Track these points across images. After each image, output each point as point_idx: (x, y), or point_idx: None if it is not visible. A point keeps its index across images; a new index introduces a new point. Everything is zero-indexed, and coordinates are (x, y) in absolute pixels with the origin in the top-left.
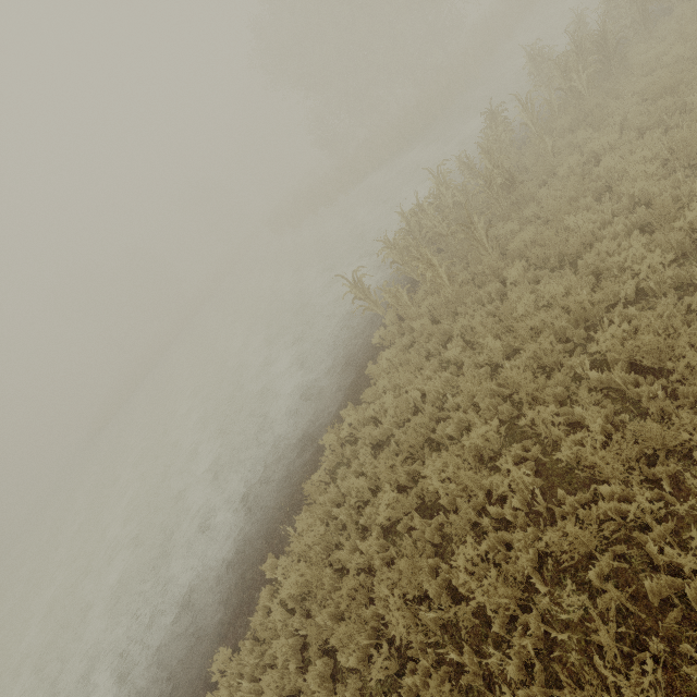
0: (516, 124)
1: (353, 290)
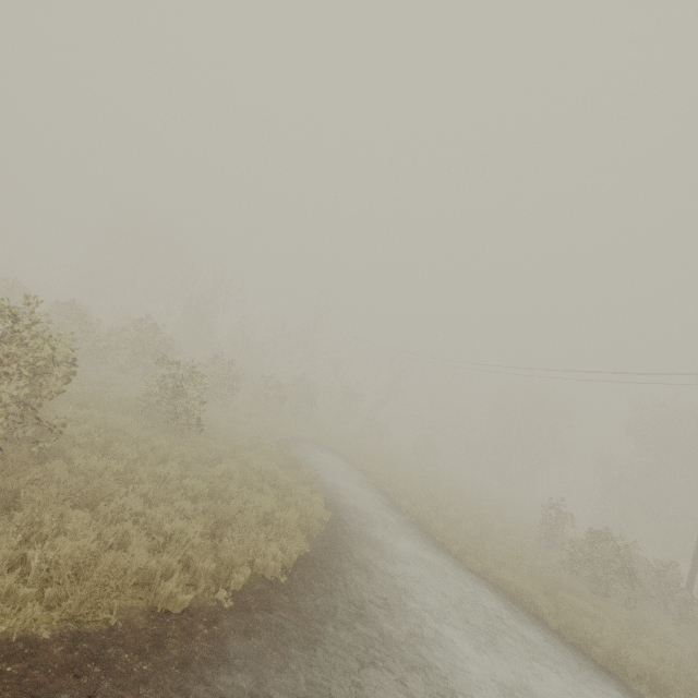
0: None
1: None
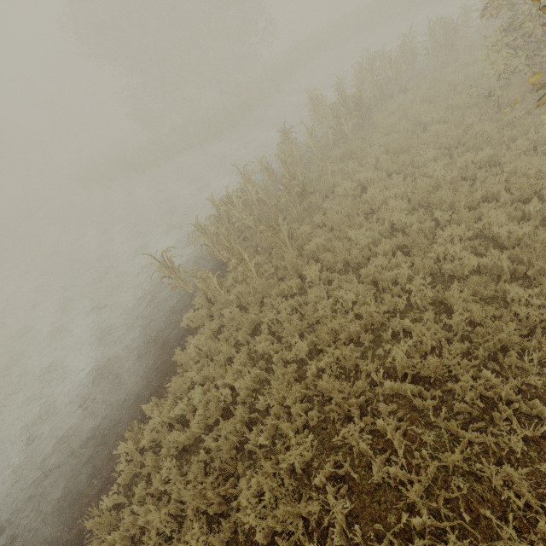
0: (300, 144)
1: (162, 268)
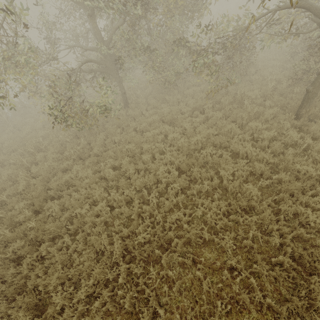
0: None
1: None
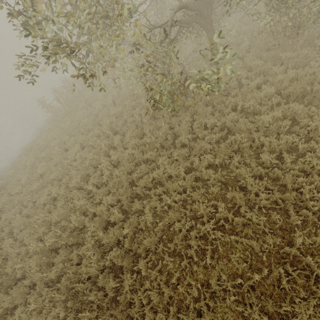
0: None
1: (42, 104)
